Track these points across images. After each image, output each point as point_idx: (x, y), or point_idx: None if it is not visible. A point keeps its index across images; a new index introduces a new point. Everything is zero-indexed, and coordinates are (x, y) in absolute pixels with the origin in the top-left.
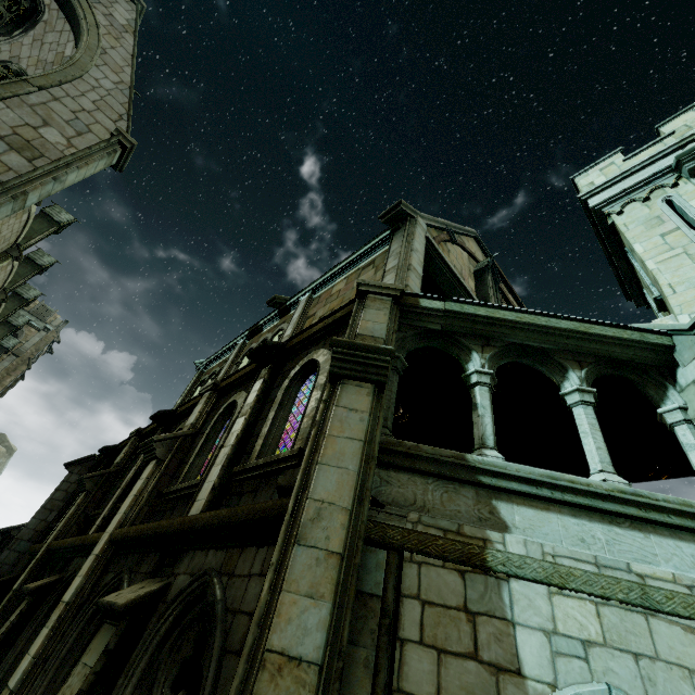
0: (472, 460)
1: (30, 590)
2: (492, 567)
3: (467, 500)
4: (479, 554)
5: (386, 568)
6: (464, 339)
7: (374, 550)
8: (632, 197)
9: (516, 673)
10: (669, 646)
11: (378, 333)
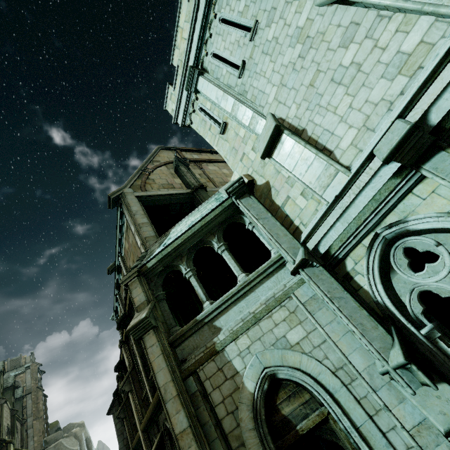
0: (199, 318)
1: None
2: (219, 350)
3: (207, 331)
4: (214, 350)
5: (194, 381)
6: (174, 262)
7: (188, 379)
8: (189, 111)
9: (237, 373)
10: (265, 328)
11: (142, 300)
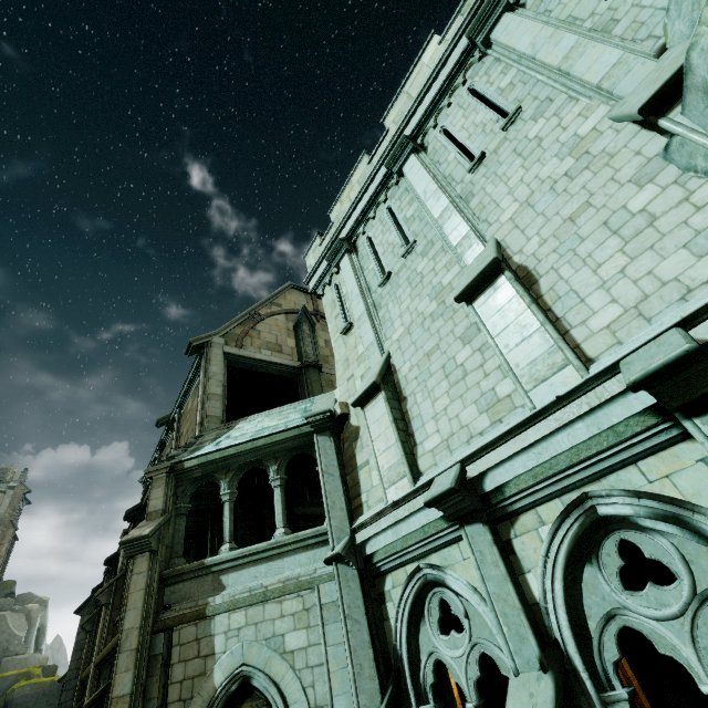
0: (207, 562)
1: None
2: (208, 615)
3: (209, 582)
4: (203, 612)
5: (164, 640)
6: (216, 473)
7: (159, 634)
8: (325, 281)
9: (212, 654)
10: (269, 613)
11: (159, 507)
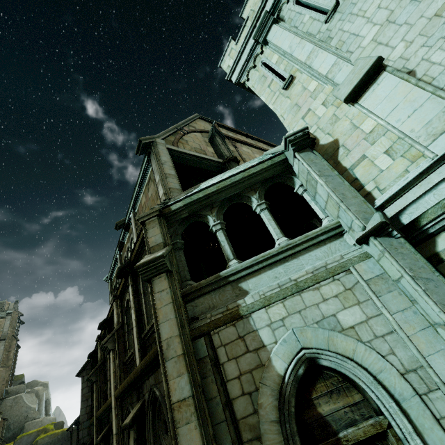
0: (223, 274)
1: (99, 440)
2: (243, 315)
3: (229, 291)
4: (237, 313)
5: (205, 344)
6: (201, 212)
7: (198, 340)
8: (248, 67)
9: (263, 347)
10: (309, 300)
11: (159, 241)
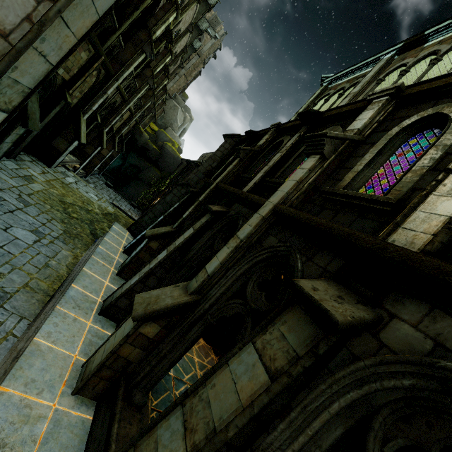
0: None
1: (213, 211)
2: None
3: None
4: None
5: None
6: None
7: None
8: None
9: None
10: None
11: None
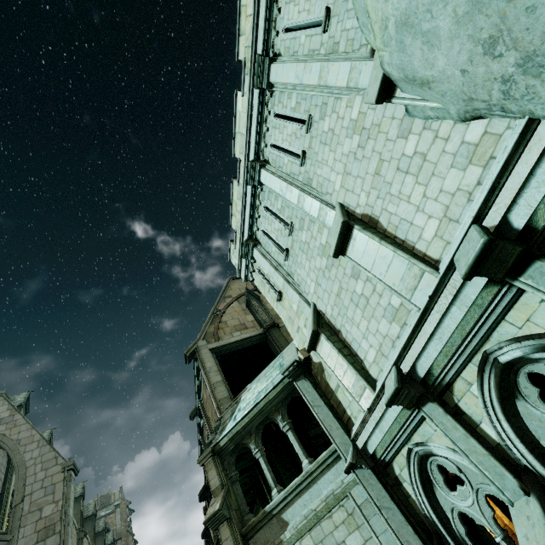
0: (267, 510)
1: None
2: None
3: (275, 524)
4: None
5: None
6: (244, 440)
7: None
8: (250, 270)
9: None
10: (326, 529)
11: (217, 484)
